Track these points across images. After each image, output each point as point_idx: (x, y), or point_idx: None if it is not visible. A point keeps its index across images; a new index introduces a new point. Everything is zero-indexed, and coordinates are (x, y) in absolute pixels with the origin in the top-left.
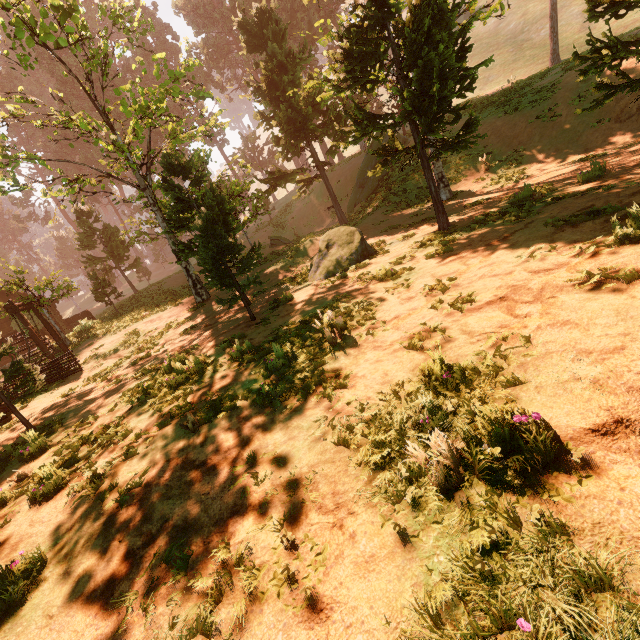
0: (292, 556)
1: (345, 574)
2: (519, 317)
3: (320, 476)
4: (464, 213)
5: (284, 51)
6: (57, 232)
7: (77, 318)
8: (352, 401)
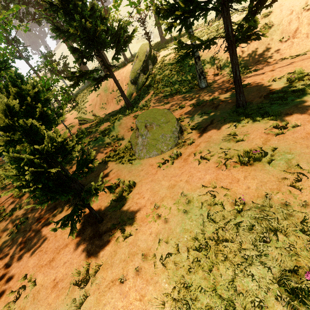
0: None
1: None
2: None
3: None
4: None
5: None
6: None
7: None
8: None
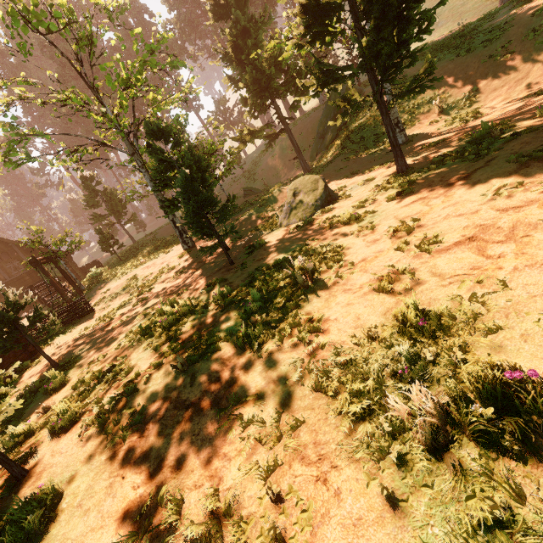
0: (278, 510)
1: (333, 537)
2: (492, 258)
3: (301, 423)
4: (421, 155)
5: (247, 16)
6: (69, 195)
7: (89, 266)
8: (327, 345)
